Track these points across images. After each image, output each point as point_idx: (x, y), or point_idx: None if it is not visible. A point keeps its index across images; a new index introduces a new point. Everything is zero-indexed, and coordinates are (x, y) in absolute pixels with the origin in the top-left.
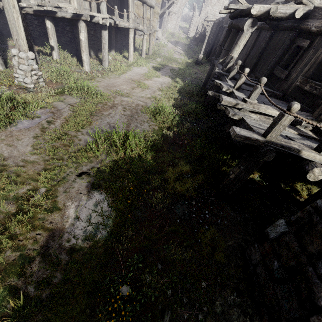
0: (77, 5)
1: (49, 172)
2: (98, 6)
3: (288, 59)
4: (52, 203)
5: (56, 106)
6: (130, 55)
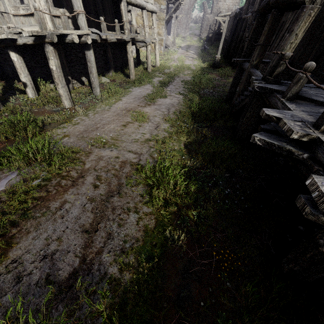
0: (52, 26)
1: None
2: None
3: None
4: None
5: None
6: (130, 73)
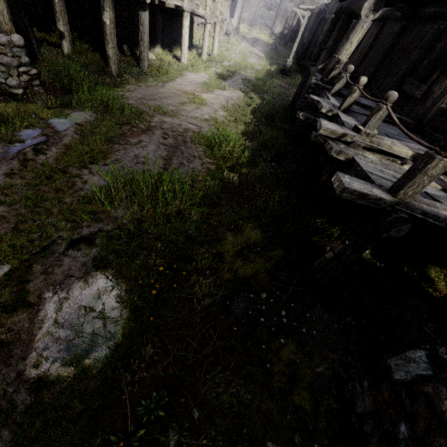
0: None
1: (20, 236)
2: None
3: (428, 67)
4: (16, 294)
5: (53, 126)
6: (183, 54)
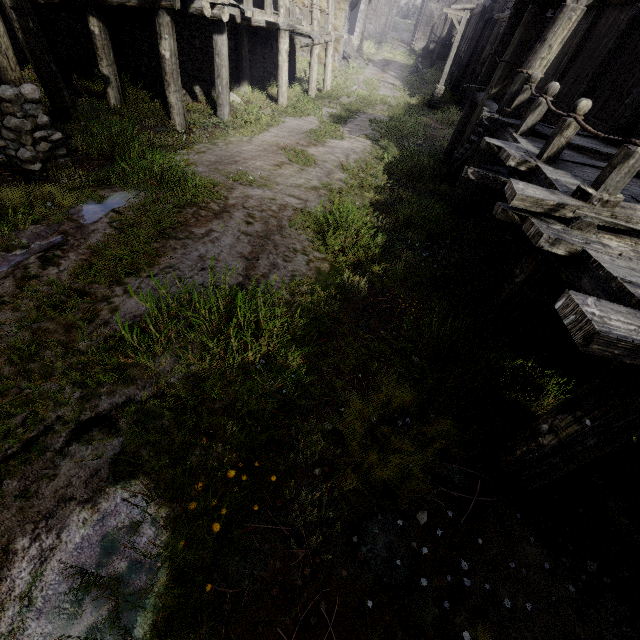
0: None
1: None
2: None
3: None
4: None
5: (77, 217)
6: (280, 92)
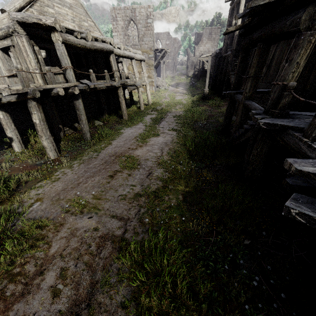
0: (43, 82)
1: None
2: (77, 76)
3: None
4: None
5: None
6: (123, 114)
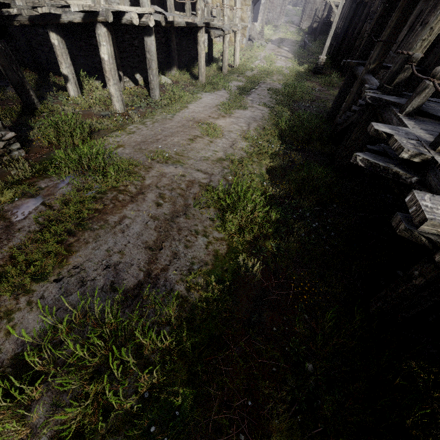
0: None
1: None
2: None
3: None
4: None
5: (7, 215)
6: (200, 73)
